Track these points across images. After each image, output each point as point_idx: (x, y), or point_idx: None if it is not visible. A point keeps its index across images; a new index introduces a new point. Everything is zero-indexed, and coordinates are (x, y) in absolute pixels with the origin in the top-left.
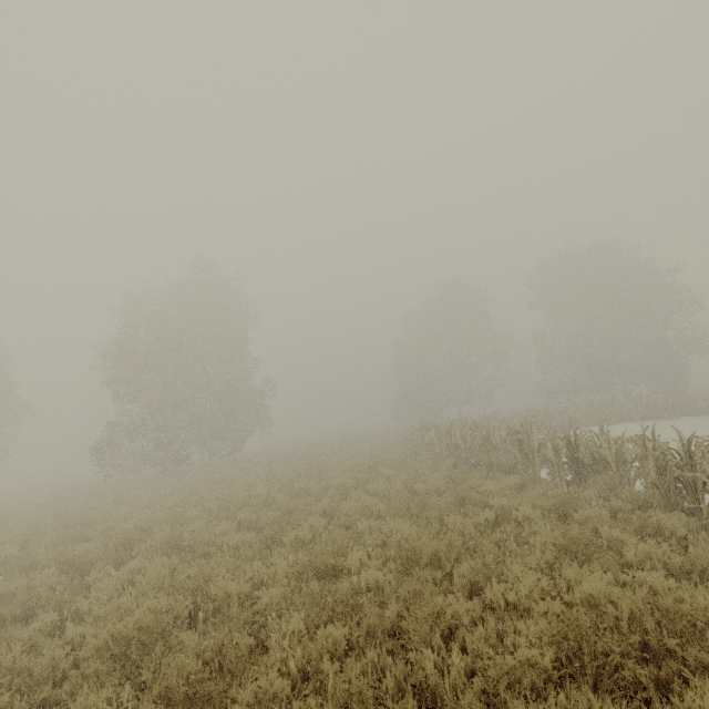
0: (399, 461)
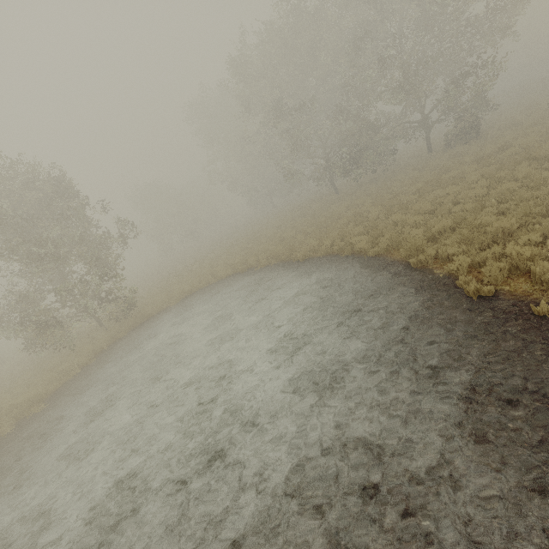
0: None
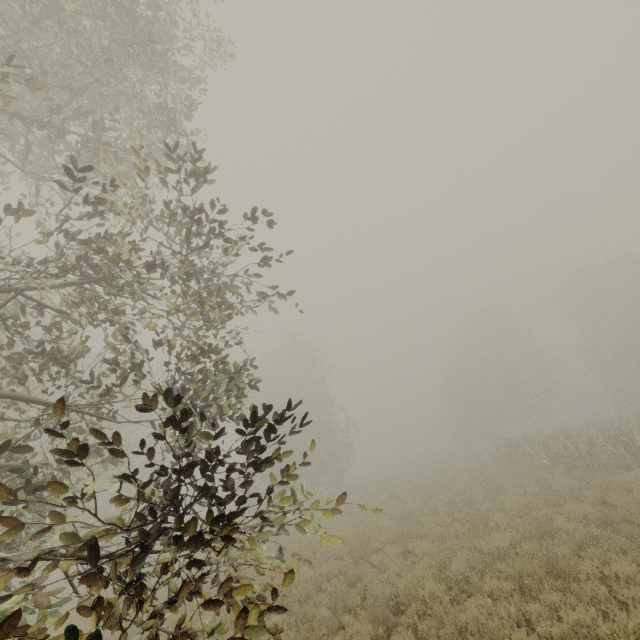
0: (508, 474)
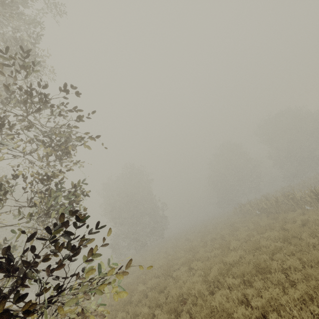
0: (240, 220)
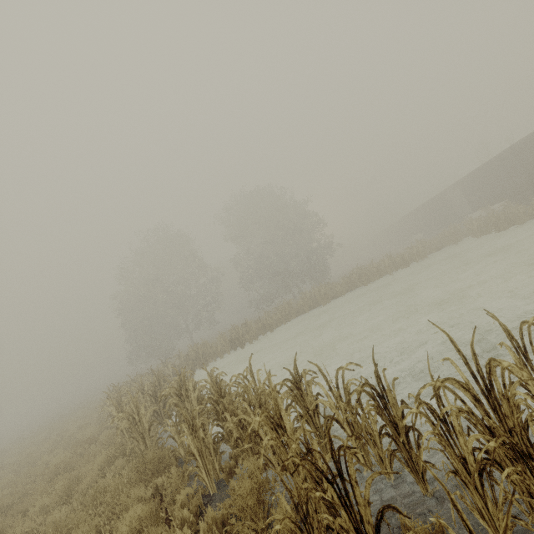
0: (46, 477)
